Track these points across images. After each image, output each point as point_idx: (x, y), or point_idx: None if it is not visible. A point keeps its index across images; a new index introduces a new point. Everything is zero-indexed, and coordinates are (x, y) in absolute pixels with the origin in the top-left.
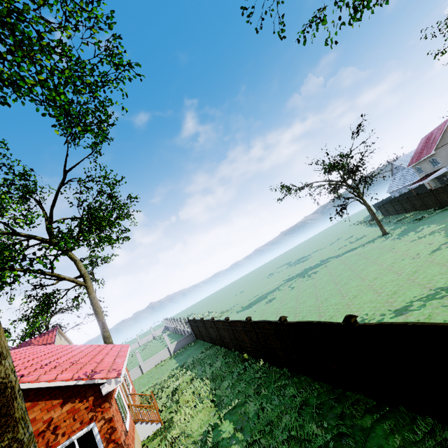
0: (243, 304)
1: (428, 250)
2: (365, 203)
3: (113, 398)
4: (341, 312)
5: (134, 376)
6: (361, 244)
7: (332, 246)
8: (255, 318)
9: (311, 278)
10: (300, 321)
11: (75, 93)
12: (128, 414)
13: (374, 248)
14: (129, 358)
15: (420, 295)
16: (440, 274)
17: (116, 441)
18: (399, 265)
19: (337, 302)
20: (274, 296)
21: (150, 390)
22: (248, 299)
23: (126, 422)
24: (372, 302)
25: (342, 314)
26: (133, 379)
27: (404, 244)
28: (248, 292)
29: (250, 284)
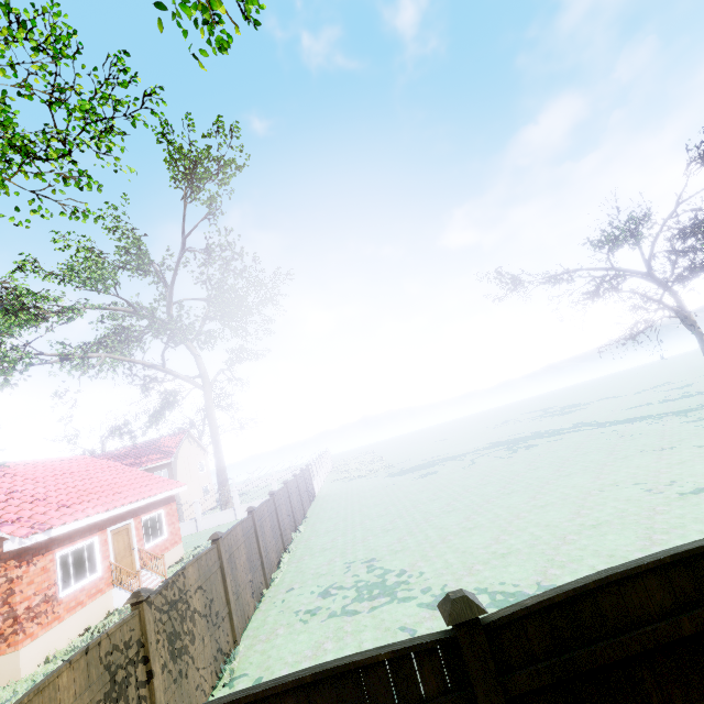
0: (408, 465)
1: (696, 483)
2: (692, 326)
3: (50, 554)
4: (418, 548)
5: (226, 518)
6: (665, 412)
7: (636, 396)
8: (374, 498)
9: (508, 457)
10: (197, 555)
11: (188, 124)
12: (98, 573)
13: (658, 431)
14: (268, 489)
15: (510, 585)
16: (608, 555)
17: (12, 605)
18: (609, 495)
19: (446, 525)
20: (440, 468)
21: (202, 547)
22: (425, 457)
23: (73, 584)
24: (463, 554)
25: (412, 554)
26: (224, 522)
27: (700, 446)
28: (444, 445)
29: (467, 430)
